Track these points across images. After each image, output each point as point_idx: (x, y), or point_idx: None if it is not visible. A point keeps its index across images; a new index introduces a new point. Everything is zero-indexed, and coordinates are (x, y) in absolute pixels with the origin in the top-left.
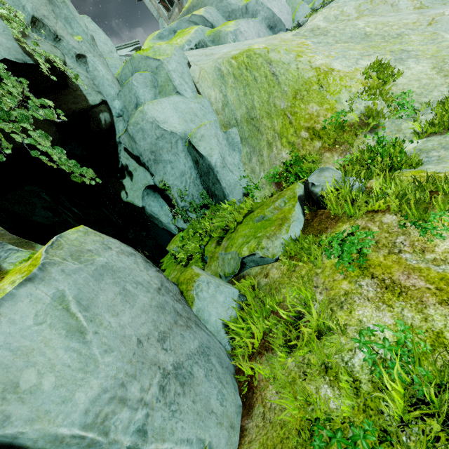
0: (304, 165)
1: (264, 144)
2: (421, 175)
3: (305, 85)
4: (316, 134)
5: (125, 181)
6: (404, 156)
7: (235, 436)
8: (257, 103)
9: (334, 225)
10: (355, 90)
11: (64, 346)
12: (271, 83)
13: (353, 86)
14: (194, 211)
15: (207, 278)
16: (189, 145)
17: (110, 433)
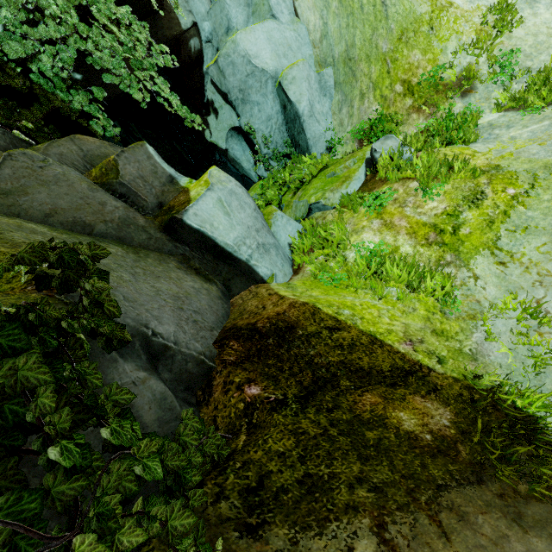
0: (387, 125)
1: (357, 94)
2: (463, 153)
3: (415, 23)
4: (410, 89)
5: (210, 119)
6: (475, 129)
7: (287, 278)
8: (359, 40)
9: (381, 186)
10: (465, 39)
11: (224, 218)
12: (378, 16)
13: (465, 33)
14: (276, 160)
15: (282, 213)
16: (279, 87)
17: (241, 251)
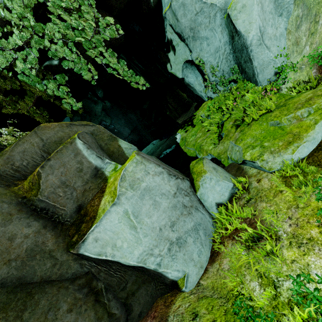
0: None
1: None
2: None
3: None
4: None
5: (170, 55)
6: None
7: (202, 271)
8: None
9: None
10: None
11: (129, 232)
12: None
13: None
14: (222, 85)
15: (210, 175)
16: (227, 18)
17: (147, 264)
